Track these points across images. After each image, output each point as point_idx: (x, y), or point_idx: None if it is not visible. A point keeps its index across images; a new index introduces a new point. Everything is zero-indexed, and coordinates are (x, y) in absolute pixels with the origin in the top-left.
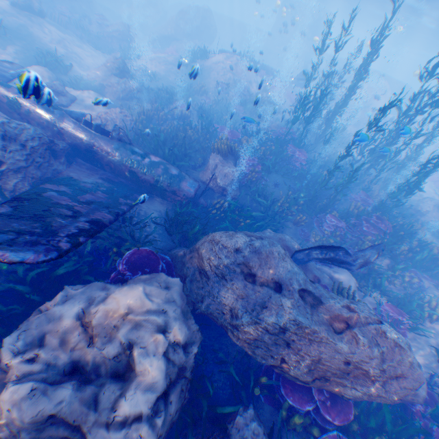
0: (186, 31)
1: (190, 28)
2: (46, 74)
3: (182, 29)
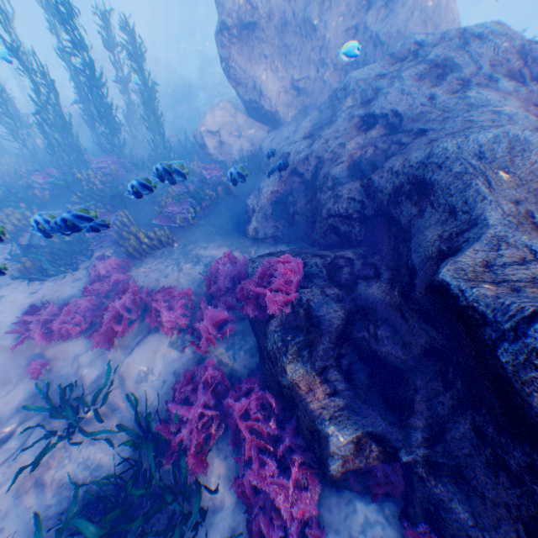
0: None
1: None
2: None
3: None
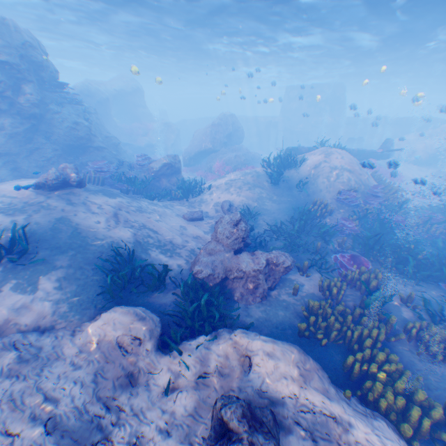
0: (222, 140)
1: (224, 136)
2: (140, 326)
3: (218, 139)
